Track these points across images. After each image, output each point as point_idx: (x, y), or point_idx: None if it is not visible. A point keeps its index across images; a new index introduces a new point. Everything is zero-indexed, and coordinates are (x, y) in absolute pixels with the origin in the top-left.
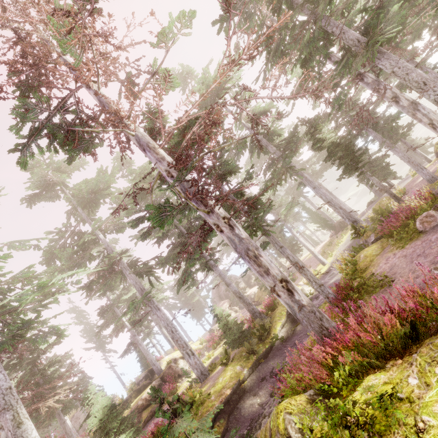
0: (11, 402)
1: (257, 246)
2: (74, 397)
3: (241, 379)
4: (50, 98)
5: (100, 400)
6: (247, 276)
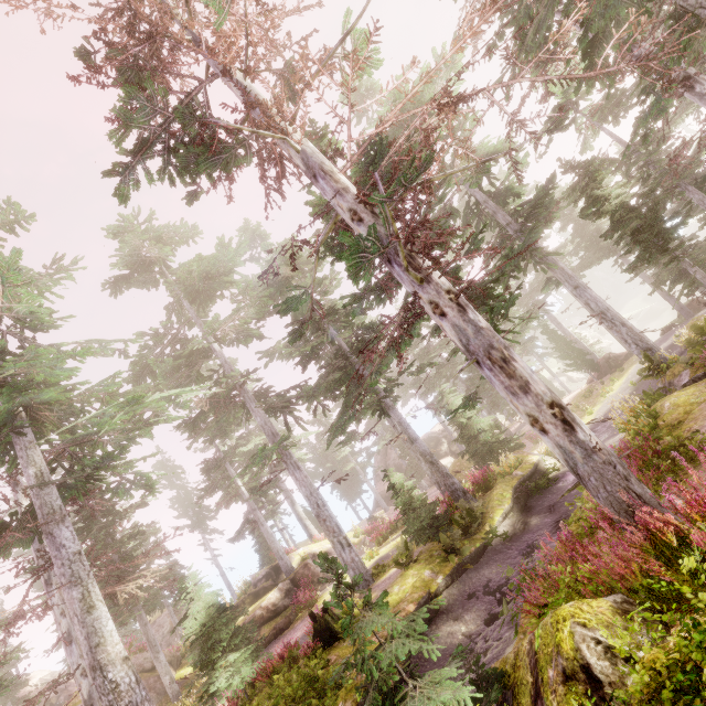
0: (81, 573)
1: (507, 344)
2: (165, 587)
3: (432, 591)
4: (169, 92)
5: (203, 595)
6: (434, 440)
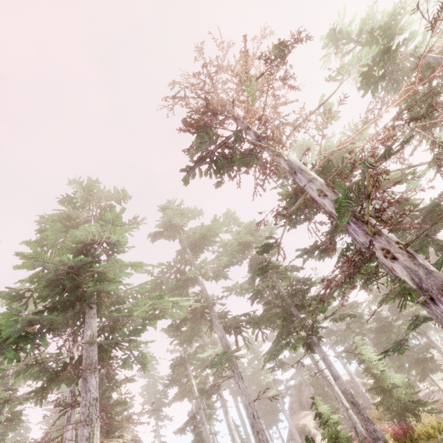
0: (93, 416)
1: None
2: None
3: None
4: (218, 136)
5: None
6: None
